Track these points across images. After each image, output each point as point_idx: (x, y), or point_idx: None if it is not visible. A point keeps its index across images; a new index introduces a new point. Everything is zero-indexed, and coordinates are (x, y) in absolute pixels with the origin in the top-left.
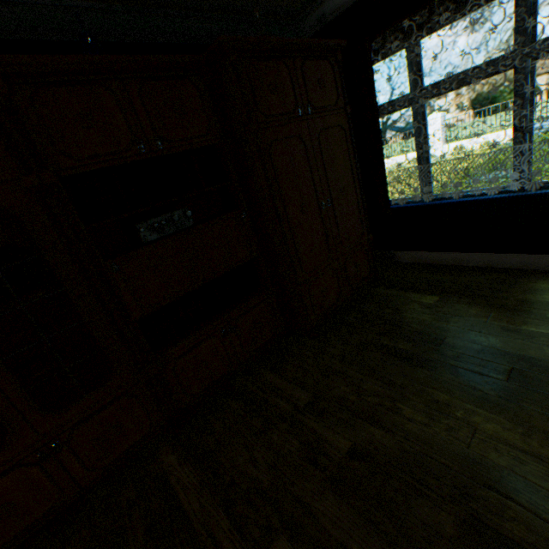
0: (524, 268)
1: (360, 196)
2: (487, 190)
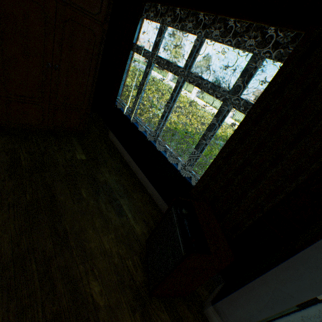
0: (136, 173)
1: (93, 83)
2: (147, 129)
